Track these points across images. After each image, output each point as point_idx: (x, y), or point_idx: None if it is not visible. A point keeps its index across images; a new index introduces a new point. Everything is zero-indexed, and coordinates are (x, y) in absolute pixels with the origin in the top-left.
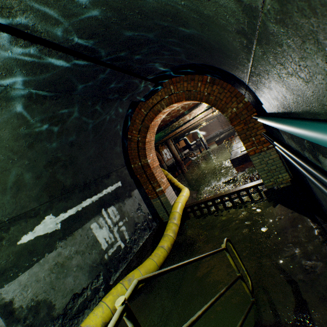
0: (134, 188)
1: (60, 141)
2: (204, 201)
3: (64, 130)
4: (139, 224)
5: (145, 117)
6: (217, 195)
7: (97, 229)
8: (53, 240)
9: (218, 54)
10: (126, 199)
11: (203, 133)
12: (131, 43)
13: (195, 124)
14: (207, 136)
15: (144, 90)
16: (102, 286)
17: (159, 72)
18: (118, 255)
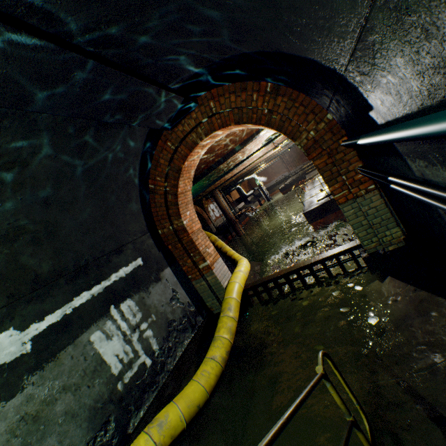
0: (164, 266)
1: (21, 199)
2: (273, 277)
3: (26, 179)
4: (175, 322)
5: (174, 154)
6: (293, 267)
7: (102, 341)
8: (17, 374)
9: (293, 4)
10: (152, 285)
11: (262, 179)
12: (123, 1)
13: (251, 166)
14: (268, 182)
15: (168, 108)
16: (115, 440)
17: (189, 77)
18: (142, 380)
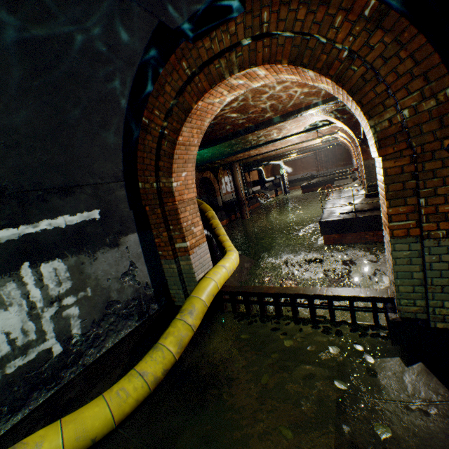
0: (131, 230)
1: None
2: (260, 292)
3: None
4: (119, 304)
5: (187, 83)
6: (288, 290)
7: None
8: None
9: None
10: (102, 249)
11: (287, 170)
12: None
13: (282, 151)
14: (292, 175)
15: None
16: None
17: None
18: (37, 373)
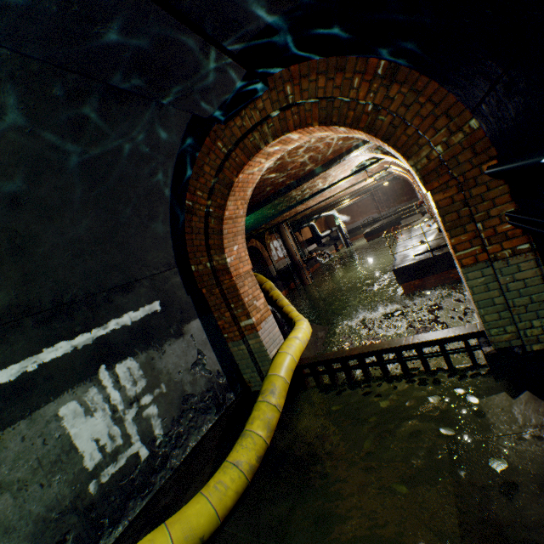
0: (192, 316)
1: None
2: (341, 356)
3: None
4: (195, 397)
5: (225, 160)
6: (372, 347)
7: (77, 417)
8: None
9: None
10: (169, 341)
11: (343, 218)
12: None
13: (333, 200)
14: (350, 223)
15: (220, 84)
16: None
17: (257, 32)
18: (129, 480)
